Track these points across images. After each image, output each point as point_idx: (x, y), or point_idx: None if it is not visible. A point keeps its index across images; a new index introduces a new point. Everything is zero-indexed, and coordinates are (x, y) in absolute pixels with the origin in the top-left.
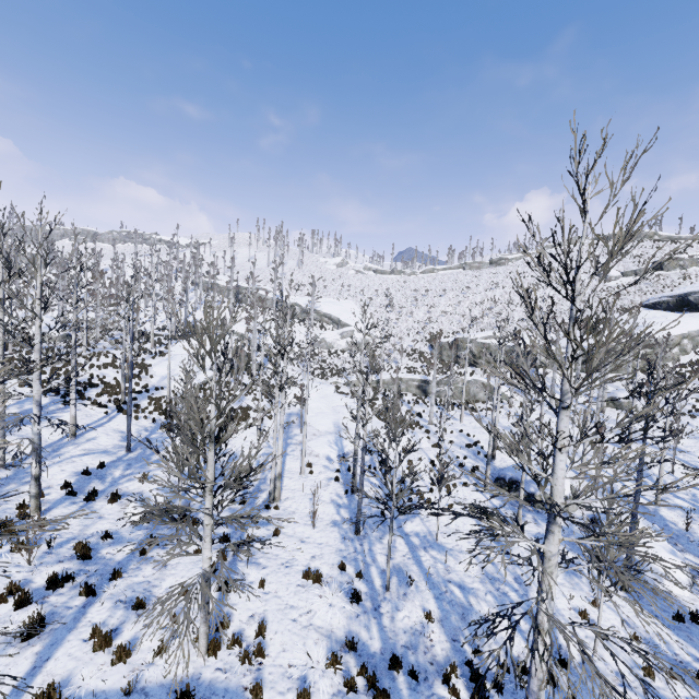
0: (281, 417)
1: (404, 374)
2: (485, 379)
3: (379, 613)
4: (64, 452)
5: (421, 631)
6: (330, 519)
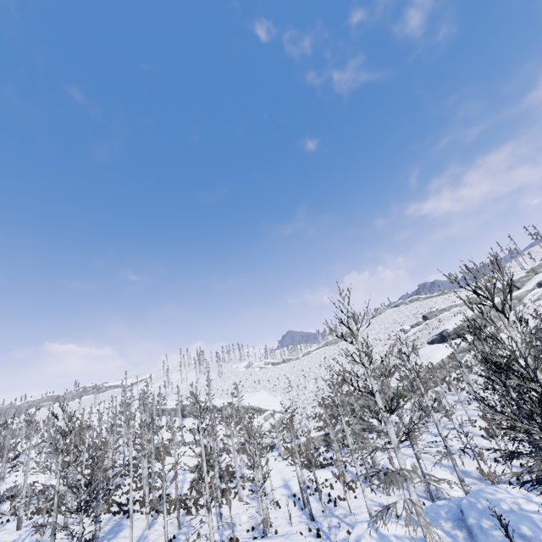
0: (260, 471)
1: (314, 433)
2: None
3: (329, 538)
4: (150, 538)
5: (347, 538)
6: (298, 521)
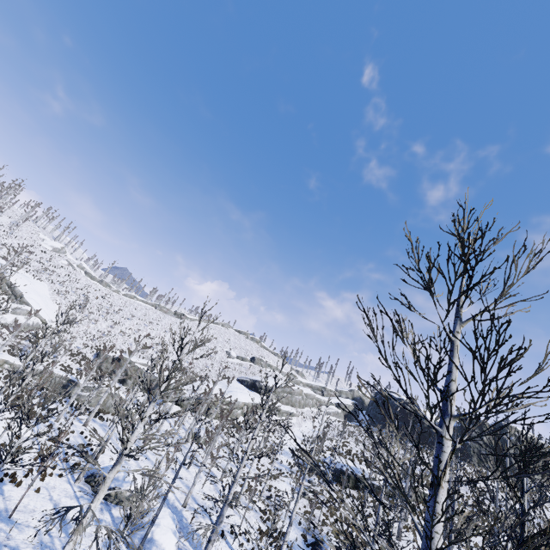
0: None
1: (58, 369)
2: (125, 396)
3: None
4: None
5: None
6: None
